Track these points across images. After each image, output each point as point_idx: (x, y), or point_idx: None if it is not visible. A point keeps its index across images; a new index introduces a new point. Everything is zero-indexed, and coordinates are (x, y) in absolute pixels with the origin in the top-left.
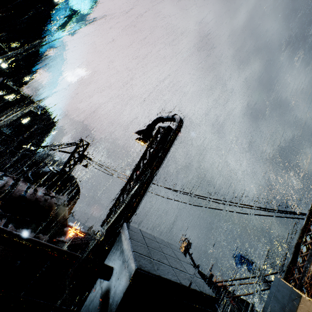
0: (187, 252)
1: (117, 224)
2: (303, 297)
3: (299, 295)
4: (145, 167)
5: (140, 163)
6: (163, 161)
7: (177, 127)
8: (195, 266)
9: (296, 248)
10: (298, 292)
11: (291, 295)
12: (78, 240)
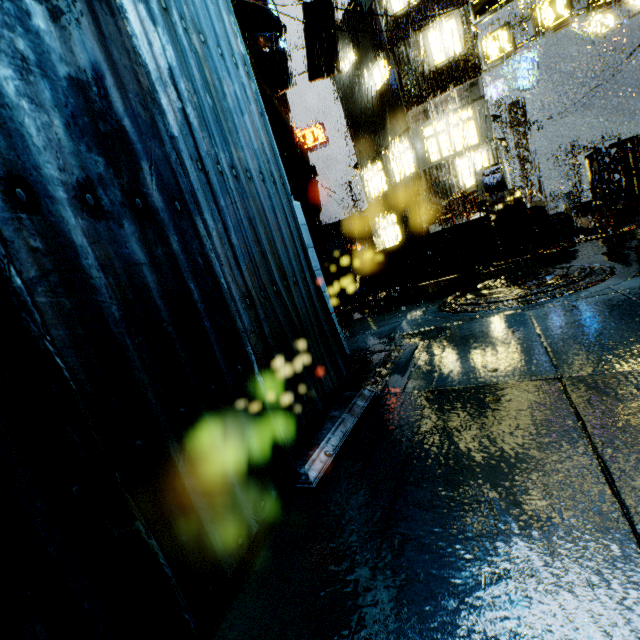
0: None
1: None
2: None
3: None
4: None
5: None
6: None
7: None
8: None
9: None
10: None
11: None
12: None
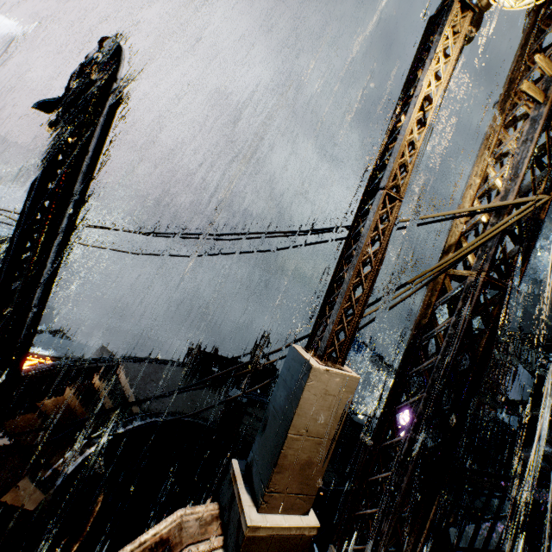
0: (259, 350)
1: (4, 319)
2: (315, 368)
3: (309, 367)
4: (38, 180)
5: (36, 175)
6: (83, 160)
7: (103, 67)
8: (274, 368)
9: (328, 287)
10: (309, 363)
11: (301, 371)
12: (39, 372)
